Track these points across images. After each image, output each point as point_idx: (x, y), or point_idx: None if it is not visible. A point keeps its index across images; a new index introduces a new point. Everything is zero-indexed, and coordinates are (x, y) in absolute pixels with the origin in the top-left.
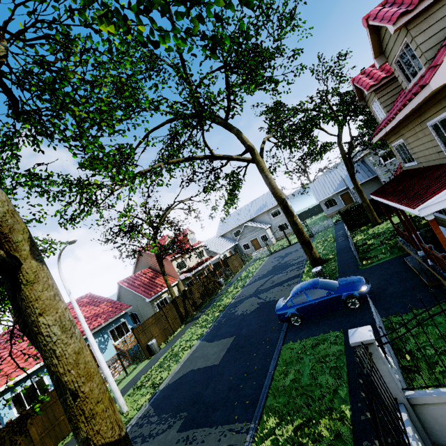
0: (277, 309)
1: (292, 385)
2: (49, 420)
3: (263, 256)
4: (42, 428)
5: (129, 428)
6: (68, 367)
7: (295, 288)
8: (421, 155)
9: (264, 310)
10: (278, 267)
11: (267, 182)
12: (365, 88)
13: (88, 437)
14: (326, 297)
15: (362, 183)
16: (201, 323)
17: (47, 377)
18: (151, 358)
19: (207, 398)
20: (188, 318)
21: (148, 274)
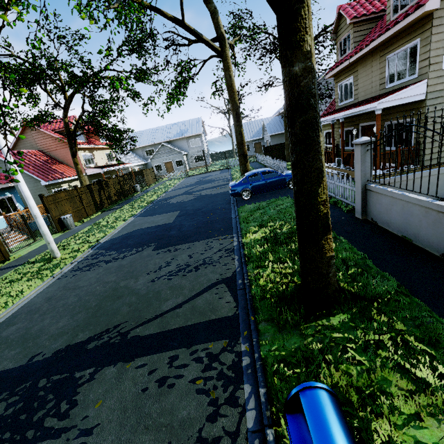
0: (232, 185)
1: (262, 215)
2: None
3: (178, 178)
4: None
5: (76, 263)
6: None
7: (249, 172)
8: (363, 90)
9: (204, 198)
10: (202, 182)
11: (229, 83)
12: (349, 17)
13: (310, 51)
14: (276, 178)
15: (278, 134)
16: (126, 209)
17: None
18: (66, 232)
19: (175, 235)
20: (103, 208)
21: (40, 157)
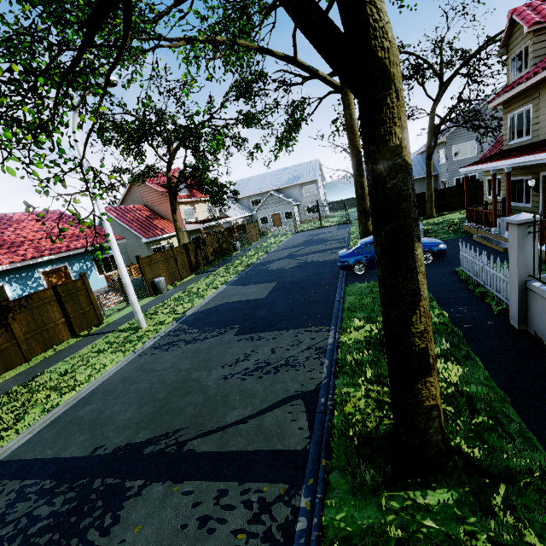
0: (341, 255)
1: (373, 303)
2: (36, 323)
3: (285, 233)
4: (27, 329)
5: (159, 338)
6: (396, 60)
7: (366, 239)
8: None
9: (308, 267)
10: (312, 241)
11: (349, 124)
12: (527, 24)
13: (400, 146)
14: None
15: (420, 178)
16: (220, 273)
17: (10, 288)
18: (157, 296)
19: (263, 317)
20: (198, 270)
21: (144, 212)
